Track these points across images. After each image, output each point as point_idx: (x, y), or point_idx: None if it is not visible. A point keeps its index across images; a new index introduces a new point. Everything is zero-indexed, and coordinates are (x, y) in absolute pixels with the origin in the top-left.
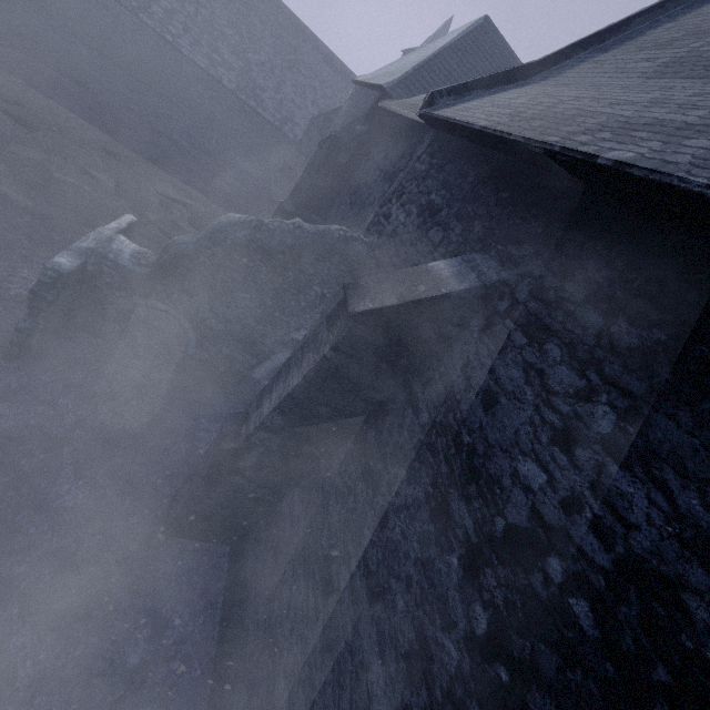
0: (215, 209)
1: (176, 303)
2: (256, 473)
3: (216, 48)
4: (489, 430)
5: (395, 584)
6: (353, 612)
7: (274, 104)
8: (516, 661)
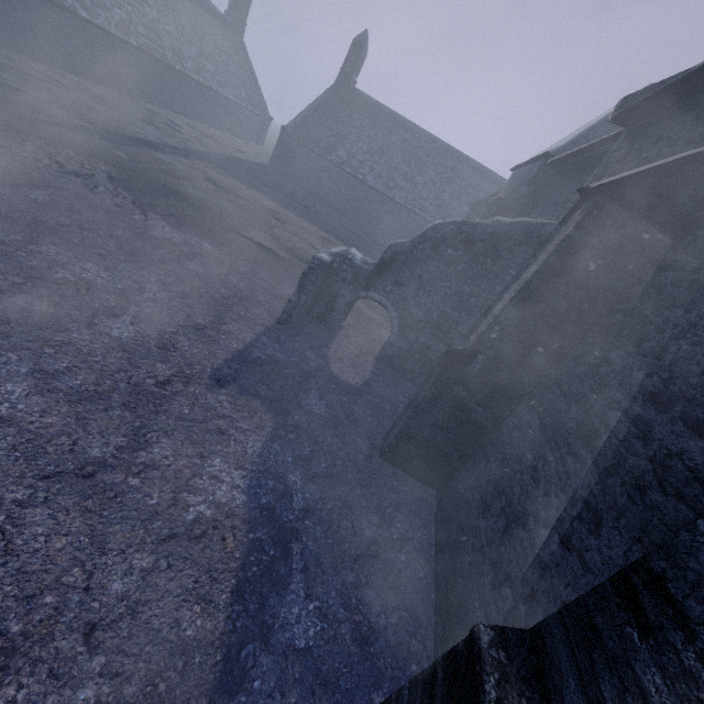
0: None
1: (388, 294)
2: (480, 385)
3: (392, 178)
4: None
5: (698, 378)
6: (638, 431)
7: (434, 209)
8: None
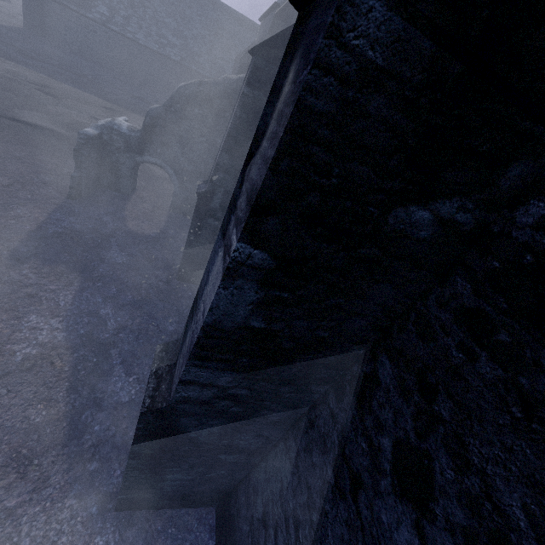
0: None
1: (161, 155)
2: (223, 214)
3: (162, 34)
4: None
5: None
6: None
7: (209, 64)
8: None
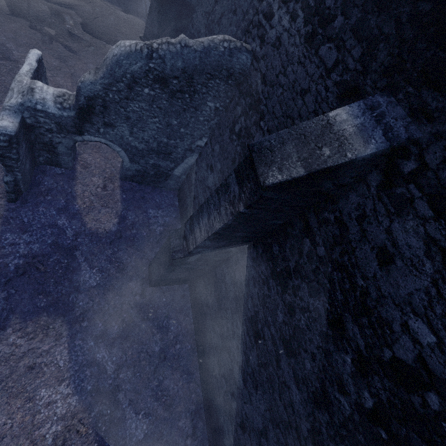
0: (98, 4)
1: (104, 134)
2: (198, 262)
3: None
4: (383, 283)
5: (303, 353)
6: (275, 355)
7: None
8: (393, 433)
